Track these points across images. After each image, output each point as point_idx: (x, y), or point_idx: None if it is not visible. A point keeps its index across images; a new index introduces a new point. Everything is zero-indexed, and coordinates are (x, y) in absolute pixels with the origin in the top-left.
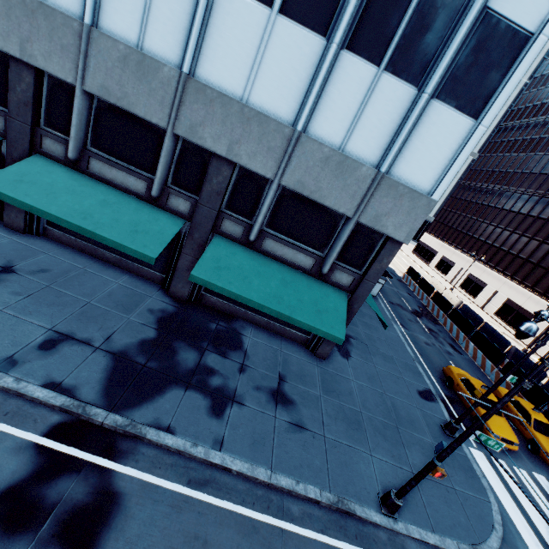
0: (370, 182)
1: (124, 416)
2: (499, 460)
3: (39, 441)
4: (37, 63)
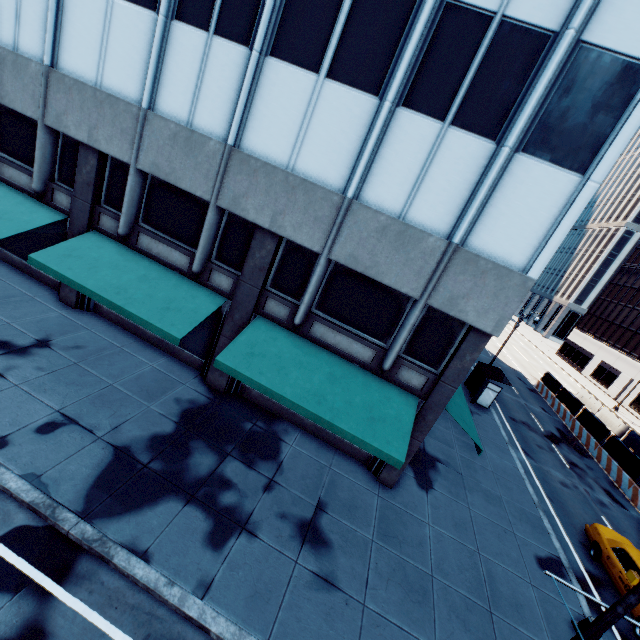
0: (439, 255)
1: (97, 527)
2: None
3: None
4: (100, 146)
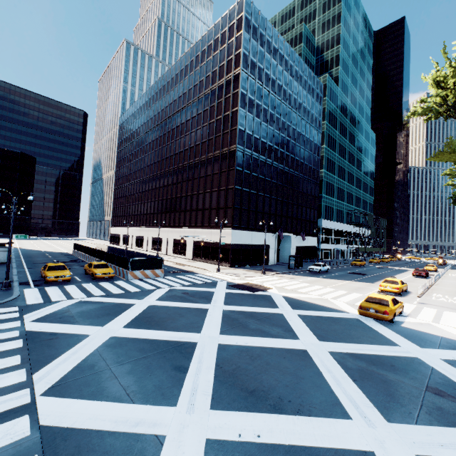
0: None
1: None
2: (53, 286)
3: None
4: None
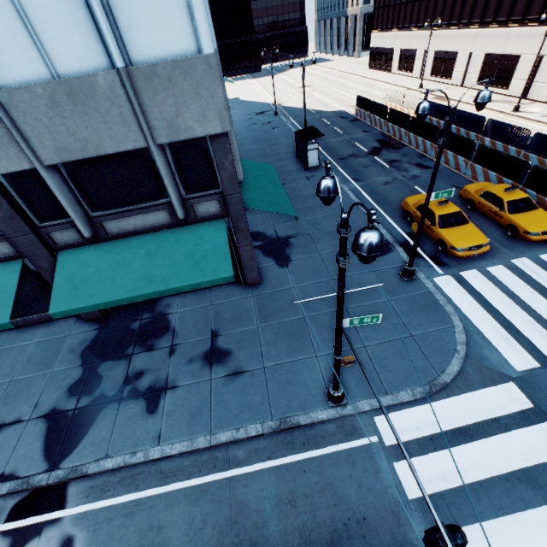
0: (122, 91)
1: (65, 467)
2: (470, 271)
3: (1, 529)
4: None
